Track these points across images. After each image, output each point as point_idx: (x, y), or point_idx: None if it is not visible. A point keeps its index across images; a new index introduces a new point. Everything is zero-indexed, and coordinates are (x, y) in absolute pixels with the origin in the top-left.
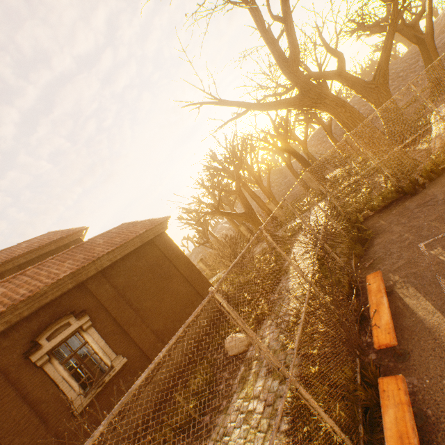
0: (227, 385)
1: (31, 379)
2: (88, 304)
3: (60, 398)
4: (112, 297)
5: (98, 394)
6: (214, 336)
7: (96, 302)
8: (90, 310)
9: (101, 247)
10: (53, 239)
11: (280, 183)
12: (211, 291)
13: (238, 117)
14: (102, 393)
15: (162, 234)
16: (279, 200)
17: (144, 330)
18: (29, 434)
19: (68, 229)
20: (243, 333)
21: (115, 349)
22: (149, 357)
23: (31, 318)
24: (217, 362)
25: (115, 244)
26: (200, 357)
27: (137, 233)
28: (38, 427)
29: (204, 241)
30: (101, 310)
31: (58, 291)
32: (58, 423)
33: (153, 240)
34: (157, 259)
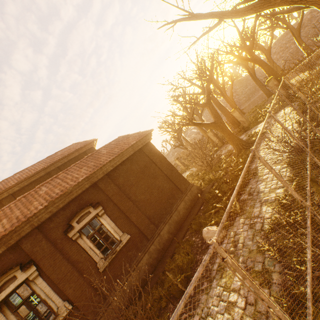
0: (206, 268)
1: (70, 248)
2: (100, 198)
3: (89, 260)
4: (116, 193)
5: (113, 258)
6: (192, 221)
7: (106, 196)
8: (102, 202)
9: (105, 156)
10: (75, 149)
11: (241, 93)
12: (211, 246)
13: (210, 30)
14: (116, 257)
15: (148, 144)
16: (240, 107)
17: (140, 216)
18: (74, 282)
19: (84, 141)
20: (217, 227)
21: (121, 229)
22: (145, 234)
23: (65, 208)
24: (196, 244)
25: (114, 154)
26: (182, 237)
27: (129, 144)
28: (78, 278)
29: (179, 144)
30: (110, 202)
31: (80, 190)
32: (90, 276)
33: (141, 149)
34: (145, 163)
